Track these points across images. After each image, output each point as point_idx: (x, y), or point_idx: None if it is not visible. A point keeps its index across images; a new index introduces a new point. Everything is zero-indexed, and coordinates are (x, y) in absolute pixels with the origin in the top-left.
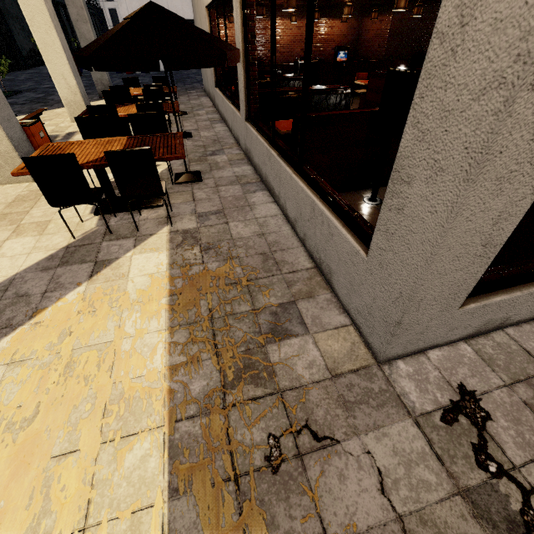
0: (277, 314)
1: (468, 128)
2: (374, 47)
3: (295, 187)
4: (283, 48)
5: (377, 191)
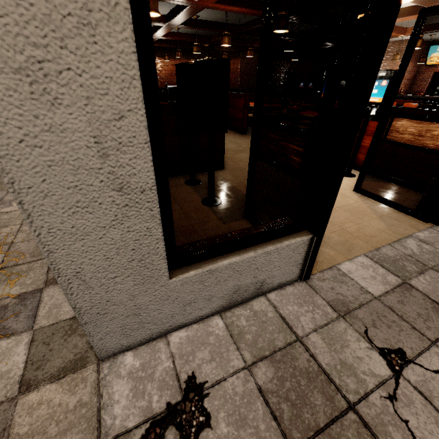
0: (5, 308)
1: None
2: (232, 80)
3: None
4: (162, 79)
5: (194, 173)
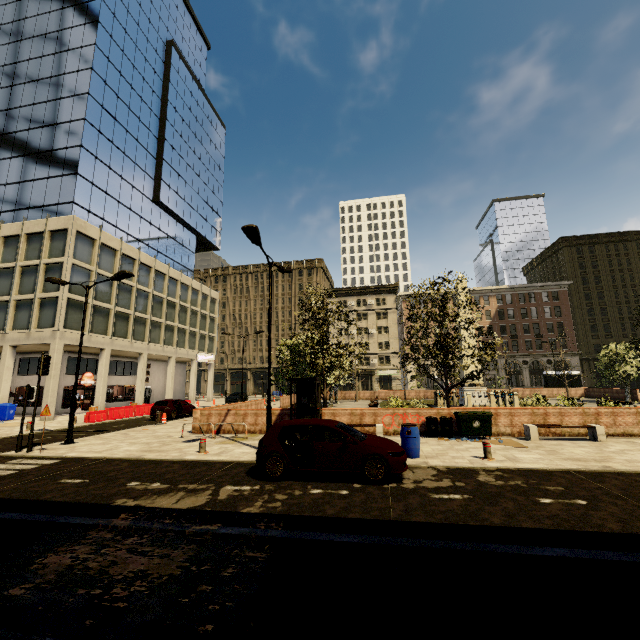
0: None
1: (57, 396)
2: None
3: (38, 408)
4: None
5: None
